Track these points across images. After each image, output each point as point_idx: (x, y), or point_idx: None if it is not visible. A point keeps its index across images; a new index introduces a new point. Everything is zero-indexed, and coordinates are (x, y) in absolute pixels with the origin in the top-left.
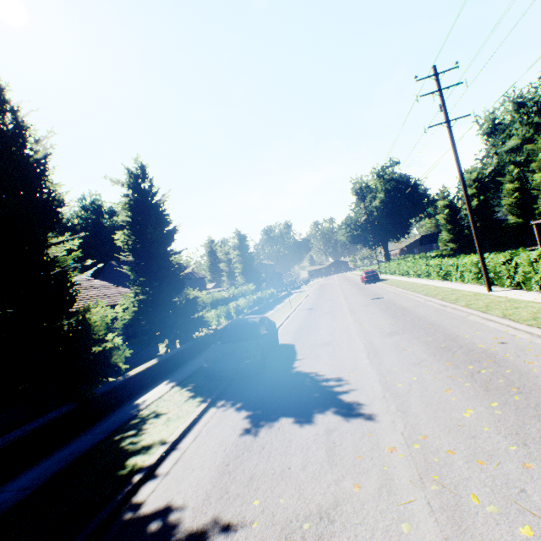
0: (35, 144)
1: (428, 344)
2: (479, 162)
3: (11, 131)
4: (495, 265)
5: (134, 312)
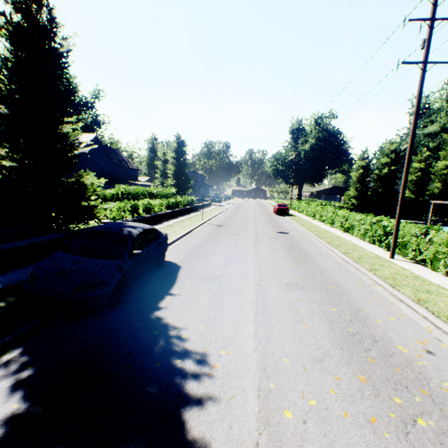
0: None
1: (333, 321)
2: (400, 138)
3: None
4: (406, 234)
5: None
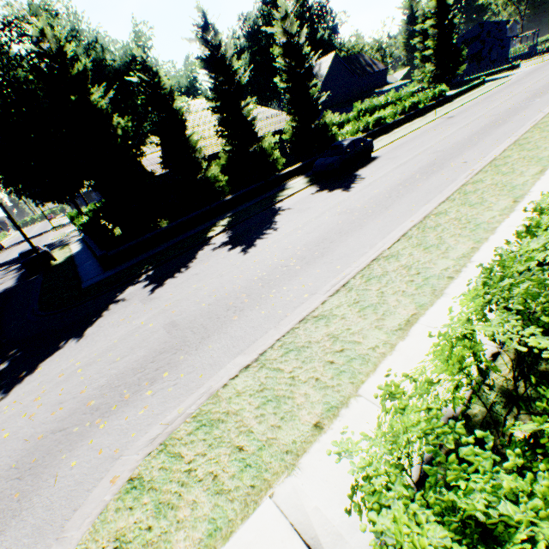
0: (225, 48)
1: (433, 161)
2: None
3: (216, 47)
4: None
5: (291, 134)
